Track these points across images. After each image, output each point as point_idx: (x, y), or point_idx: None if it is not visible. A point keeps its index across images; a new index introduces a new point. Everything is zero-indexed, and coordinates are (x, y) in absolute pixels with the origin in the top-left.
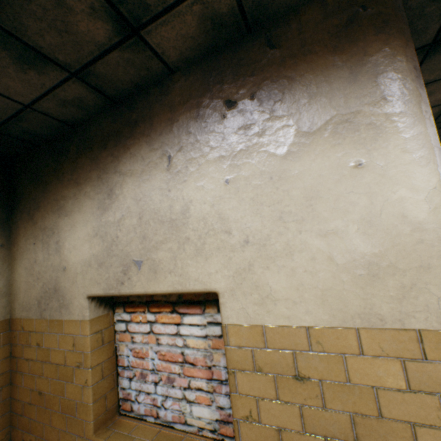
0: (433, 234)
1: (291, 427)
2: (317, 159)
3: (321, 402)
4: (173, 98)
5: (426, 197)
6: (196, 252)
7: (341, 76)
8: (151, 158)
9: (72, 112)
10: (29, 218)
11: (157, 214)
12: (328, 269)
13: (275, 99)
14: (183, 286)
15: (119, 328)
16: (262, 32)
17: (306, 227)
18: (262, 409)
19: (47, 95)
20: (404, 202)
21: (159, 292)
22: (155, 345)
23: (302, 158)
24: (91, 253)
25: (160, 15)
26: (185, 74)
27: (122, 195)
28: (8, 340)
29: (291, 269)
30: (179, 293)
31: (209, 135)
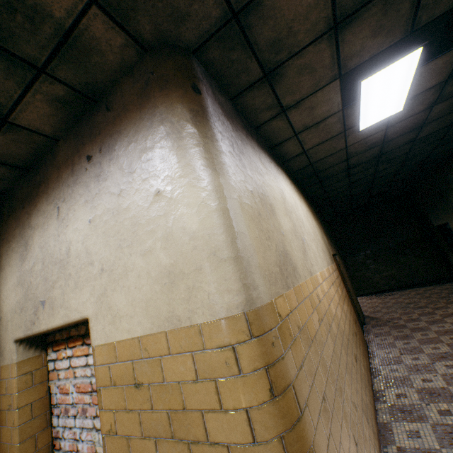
0: (203, 240)
1: (136, 434)
2: (136, 193)
3: (151, 404)
4: (59, 160)
5: (197, 210)
6: (75, 285)
7: (144, 126)
8: (48, 211)
9: None
10: None
11: (53, 257)
12: (147, 283)
13: (112, 150)
14: (69, 318)
15: (52, 368)
16: (103, 101)
17: (134, 250)
18: (118, 421)
19: None
20: (184, 217)
21: (55, 326)
22: (74, 379)
23: (129, 193)
24: (16, 300)
25: (15, 107)
26: (65, 140)
27: (33, 245)
28: None
29: (128, 288)
30: (68, 325)
31: (79, 185)
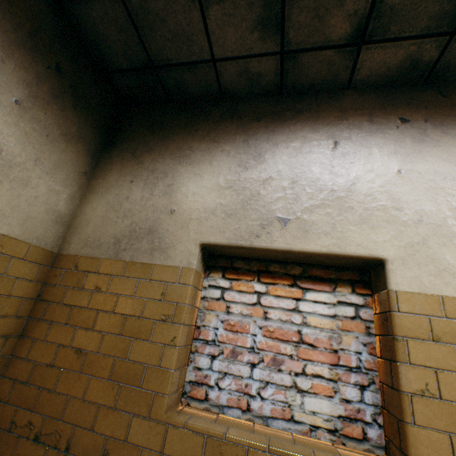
0: None
1: None
2: None
3: None
4: (344, 104)
5: None
6: (360, 220)
7: None
8: (314, 139)
9: (239, 84)
10: (133, 157)
11: (315, 182)
12: None
13: (447, 127)
14: (342, 249)
15: (207, 296)
16: (434, 86)
17: None
18: (442, 382)
19: (241, 59)
20: None
21: (309, 250)
22: (258, 320)
23: None
24: (218, 202)
25: (387, 41)
26: (359, 92)
27: (274, 160)
28: (43, 277)
29: None
30: (333, 256)
31: (381, 136)
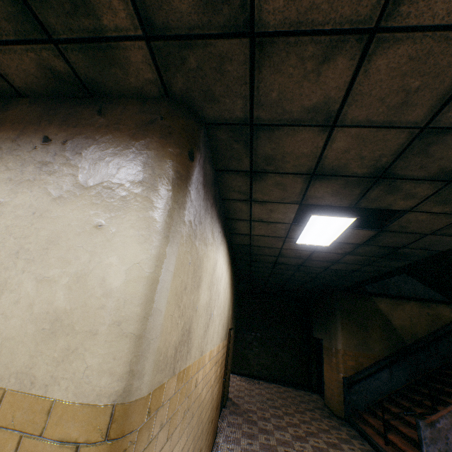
0: (116, 303)
1: None
2: (76, 210)
3: None
4: (9, 115)
5: (128, 269)
6: None
7: (126, 155)
8: None
9: None
10: None
11: None
12: (22, 316)
13: (78, 151)
14: None
15: None
16: (100, 101)
17: (32, 268)
18: None
19: None
20: (110, 267)
21: None
22: None
23: (67, 205)
24: None
25: None
26: (32, 102)
27: None
28: None
29: None
30: None
31: (14, 157)
